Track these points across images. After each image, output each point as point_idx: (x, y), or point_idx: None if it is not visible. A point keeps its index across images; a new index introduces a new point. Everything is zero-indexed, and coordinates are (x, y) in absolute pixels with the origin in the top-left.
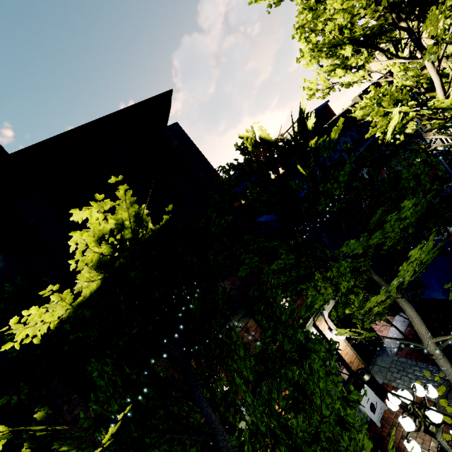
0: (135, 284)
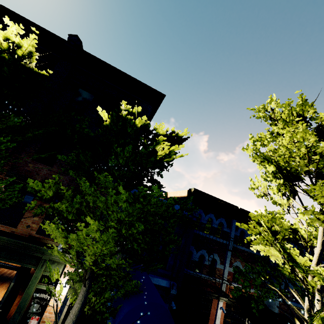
0: (3, 74)
